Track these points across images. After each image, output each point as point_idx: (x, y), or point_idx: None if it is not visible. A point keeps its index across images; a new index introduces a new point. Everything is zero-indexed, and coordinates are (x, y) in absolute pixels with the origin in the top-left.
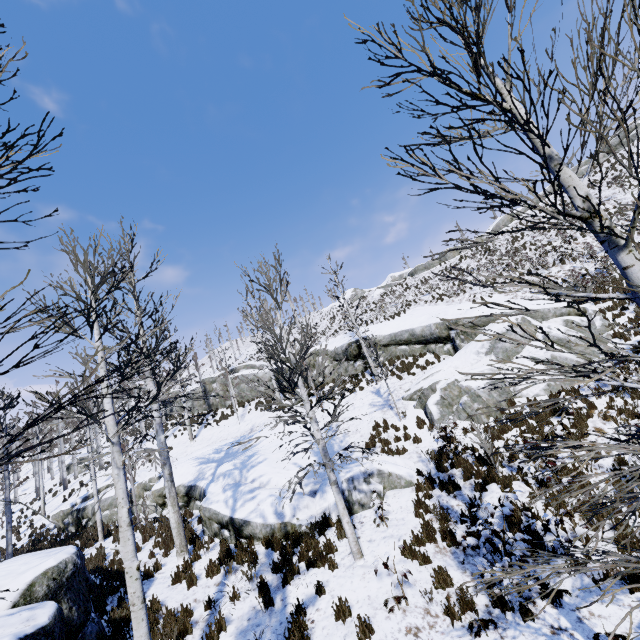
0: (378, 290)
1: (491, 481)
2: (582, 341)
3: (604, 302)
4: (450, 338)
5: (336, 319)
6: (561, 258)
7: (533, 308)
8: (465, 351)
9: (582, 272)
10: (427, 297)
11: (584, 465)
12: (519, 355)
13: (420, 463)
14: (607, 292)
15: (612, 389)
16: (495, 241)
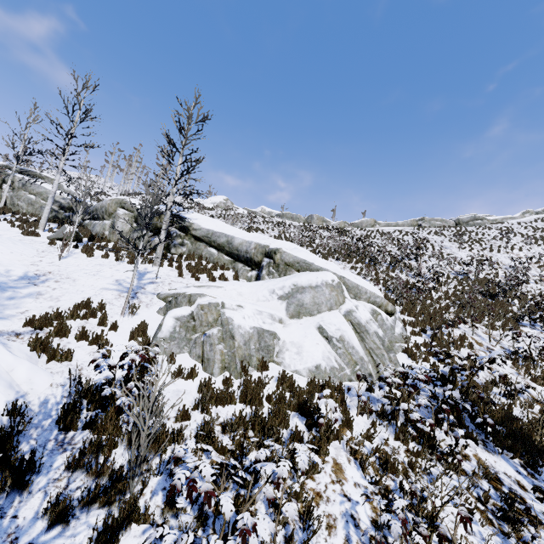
0: (244, 210)
1: (101, 504)
2: (378, 338)
3: (409, 316)
4: (260, 265)
5: (192, 209)
6: (394, 265)
7: (354, 281)
8: (263, 284)
9: (403, 284)
10: (275, 234)
11: (282, 541)
12: (311, 318)
13: (58, 390)
14: (415, 309)
15: (380, 412)
16: (353, 231)
